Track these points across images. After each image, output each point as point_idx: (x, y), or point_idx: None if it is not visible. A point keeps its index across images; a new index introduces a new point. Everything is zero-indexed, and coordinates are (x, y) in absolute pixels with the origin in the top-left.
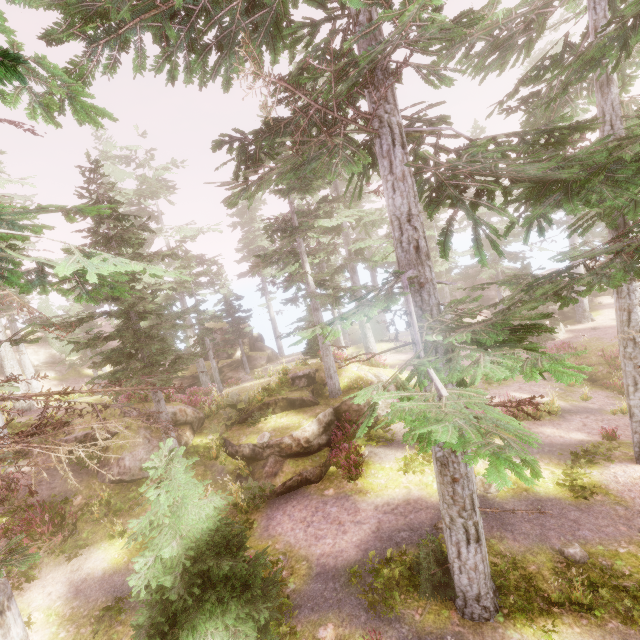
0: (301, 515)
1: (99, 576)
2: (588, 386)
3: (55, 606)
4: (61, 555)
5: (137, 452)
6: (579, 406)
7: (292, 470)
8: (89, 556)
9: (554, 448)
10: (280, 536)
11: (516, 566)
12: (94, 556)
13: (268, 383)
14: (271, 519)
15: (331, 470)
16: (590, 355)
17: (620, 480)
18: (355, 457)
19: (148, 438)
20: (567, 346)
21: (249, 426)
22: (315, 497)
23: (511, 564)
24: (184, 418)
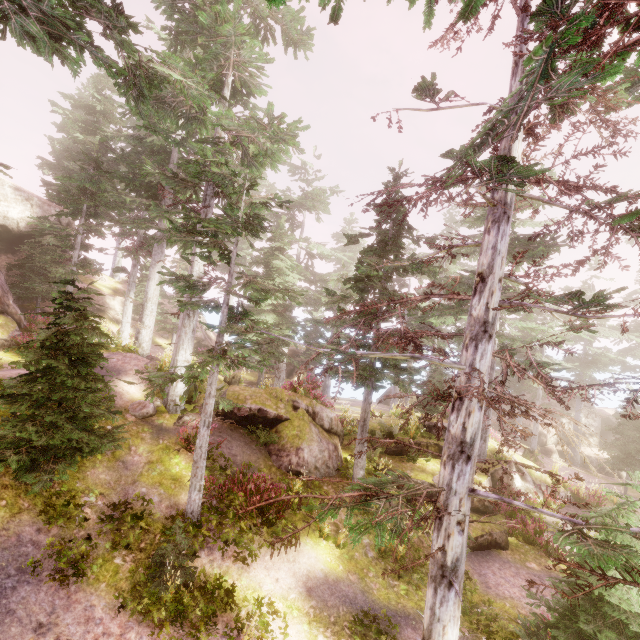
0: (520, 582)
1: (322, 577)
2: None
3: (291, 598)
4: (269, 536)
5: (313, 447)
6: None
7: (479, 526)
8: (299, 549)
9: None
10: (514, 600)
11: None
12: (305, 551)
13: (390, 421)
14: (483, 575)
15: (512, 541)
16: None
17: None
18: (548, 535)
19: (319, 436)
20: None
21: (412, 461)
22: (519, 566)
23: None
24: (336, 428)
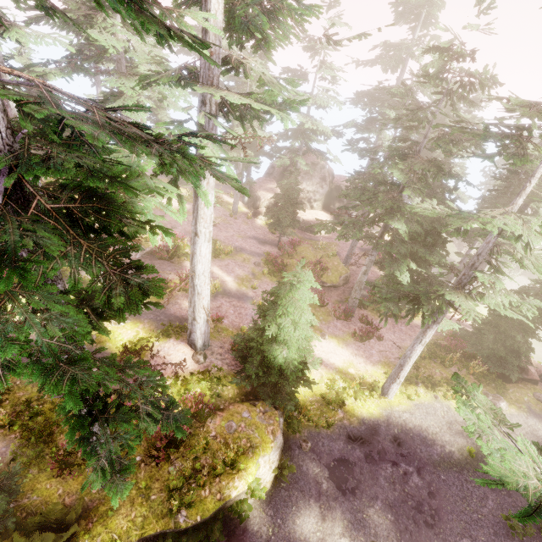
0: None
1: None
2: (276, 278)
3: None
4: None
5: None
6: (241, 292)
7: None
8: None
9: (167, 318)
10: None
11: (6, 392)
12: None
13: None
14: None
15: None
16: (297, 258)
17: (160, 353)
18: None
19: None
20: (290, 245)
21: None
22: None
23: (6, 390)
24: None
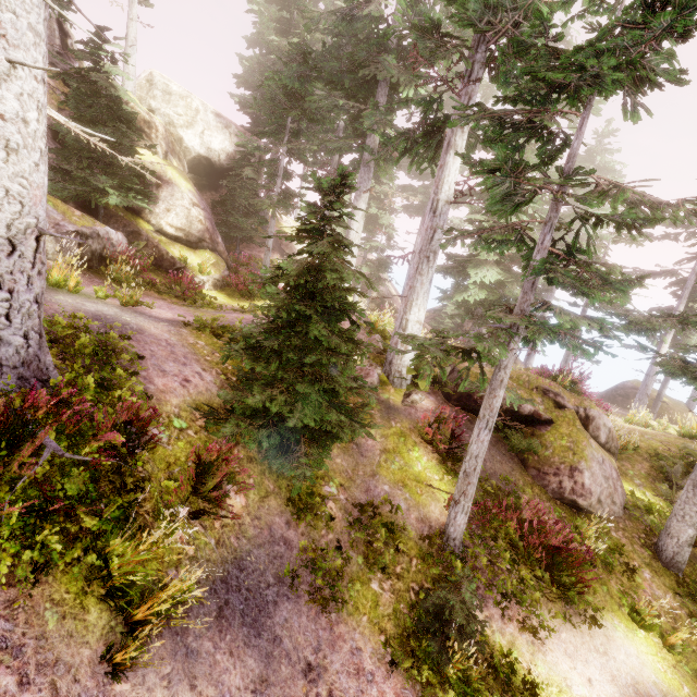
0: None
1: None
2: None
3: None
4: (558, 599)
5: (594, 471)
6: None
7: None
8: (608, 633)
9: None
10: None
11: None
12: (617, 639)
13: (678, 442)
14: None
15: None
16: None
17: None
18: None
19: (599, 455)
20: None
21: None
22: None
23: None
24: (610, 442)
